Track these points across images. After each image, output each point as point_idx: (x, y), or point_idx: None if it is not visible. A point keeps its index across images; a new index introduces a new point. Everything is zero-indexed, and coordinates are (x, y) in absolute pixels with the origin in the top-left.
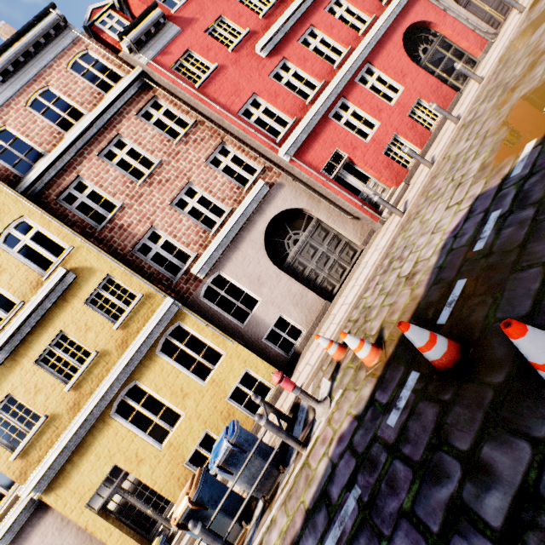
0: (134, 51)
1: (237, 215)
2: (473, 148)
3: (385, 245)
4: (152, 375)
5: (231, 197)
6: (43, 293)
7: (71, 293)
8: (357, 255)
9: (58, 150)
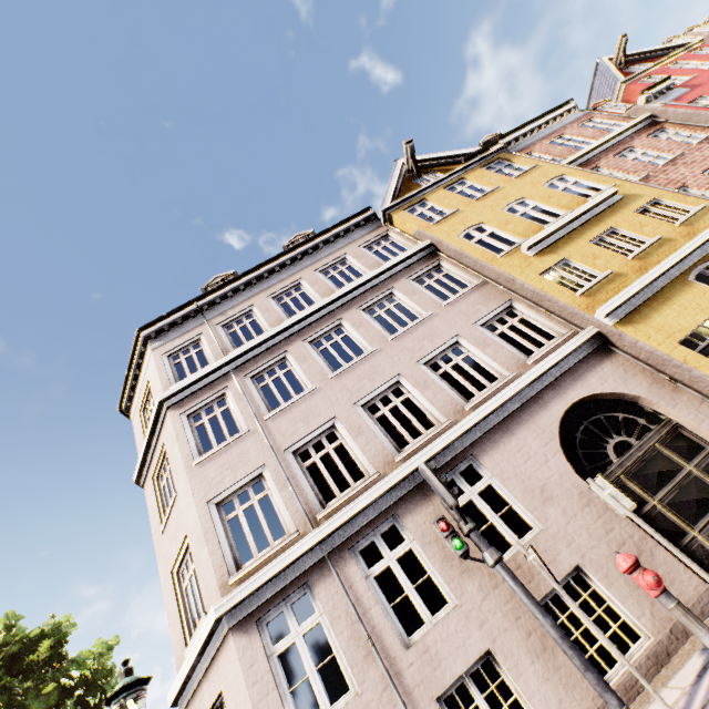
0: (648, 103)
1: None
2: None
3: None
4: None
5: None
6: (597, 200)
7: (618, 207)
8: None
9: (582, 152)
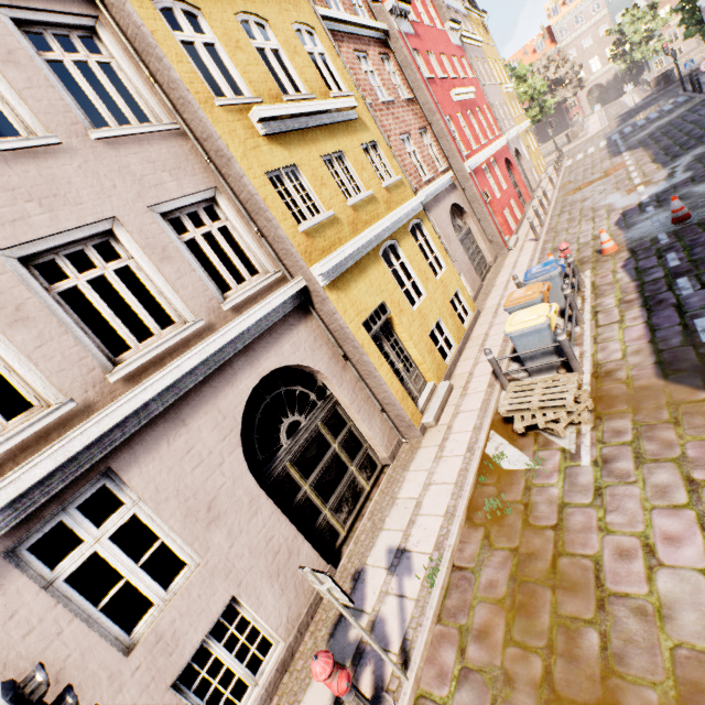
0: (391, 13)
1: (441, 180)
2: (585, 213)
3: (535, 249)
4: (406, 245)
5: (432, 168)
6: (341, 104)
7: (352, 128)
8: (487, 267)
9: (334, 14)
